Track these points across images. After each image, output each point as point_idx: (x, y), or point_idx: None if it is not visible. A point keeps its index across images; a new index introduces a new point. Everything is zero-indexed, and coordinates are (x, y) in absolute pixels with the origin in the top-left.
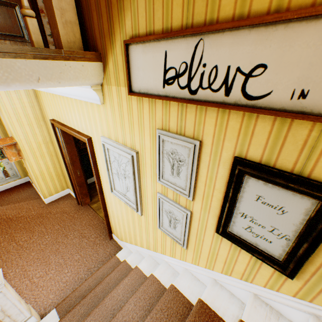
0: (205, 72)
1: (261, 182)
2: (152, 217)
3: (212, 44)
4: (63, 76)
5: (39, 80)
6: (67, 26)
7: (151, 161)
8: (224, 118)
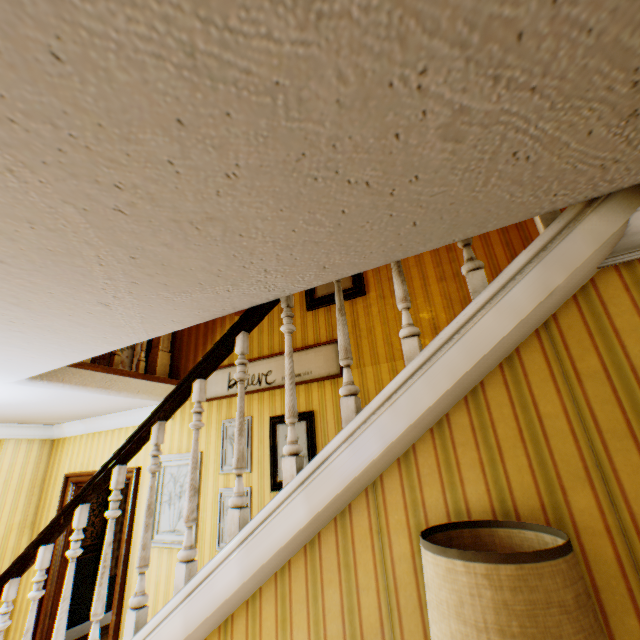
0: (250, 377)
1: (285, 425)
2: (211, 539)
3: (251, 366)
4: (154, 392)
5: (139, 392)
6: (163, 366)
7: (216, 454)
8: (262, 398)
